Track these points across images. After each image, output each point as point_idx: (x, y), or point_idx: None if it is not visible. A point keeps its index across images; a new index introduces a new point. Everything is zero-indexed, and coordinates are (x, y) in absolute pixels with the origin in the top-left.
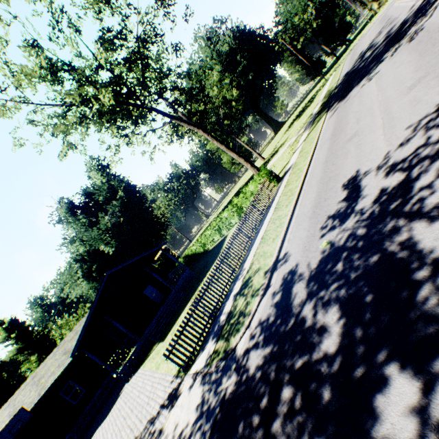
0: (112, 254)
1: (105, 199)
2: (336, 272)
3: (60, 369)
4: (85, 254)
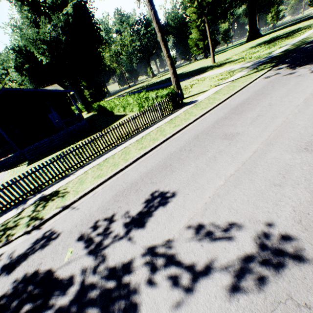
0: (47, 64)
1: (53, 5)
2: (17, 312)
3: None
4: (23, 49)
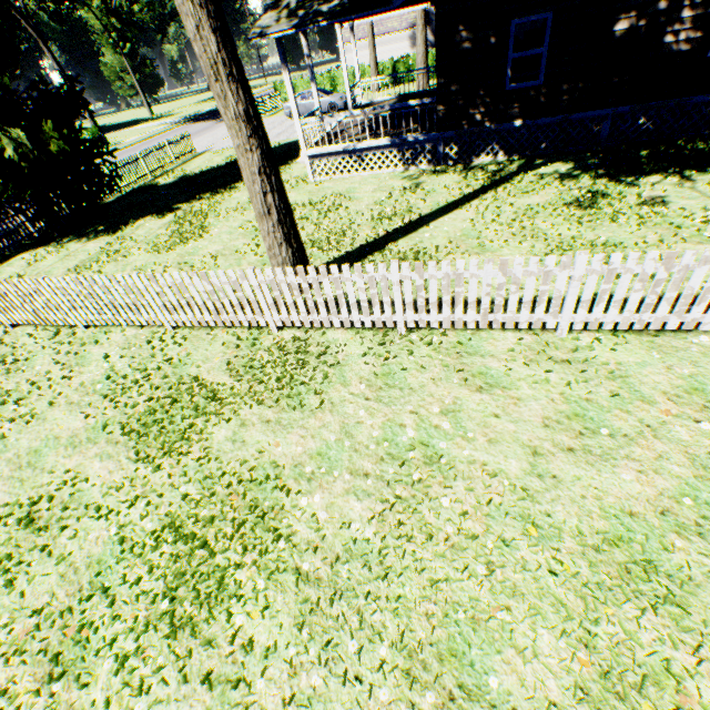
0: None
1: None
2: None
3: None
4: None
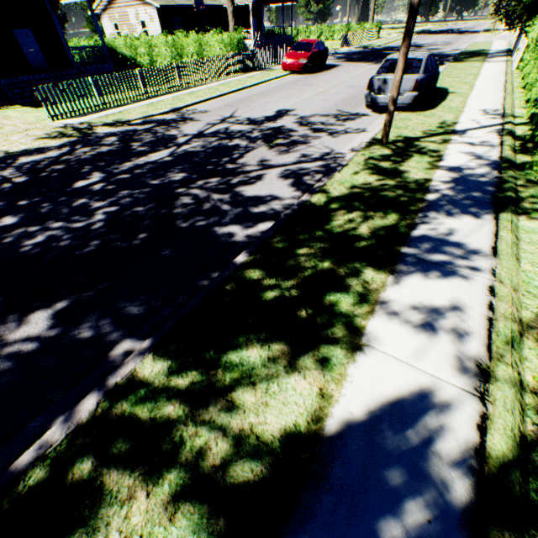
0: None
1: None
2: None
3: (213, 3)
4: None
